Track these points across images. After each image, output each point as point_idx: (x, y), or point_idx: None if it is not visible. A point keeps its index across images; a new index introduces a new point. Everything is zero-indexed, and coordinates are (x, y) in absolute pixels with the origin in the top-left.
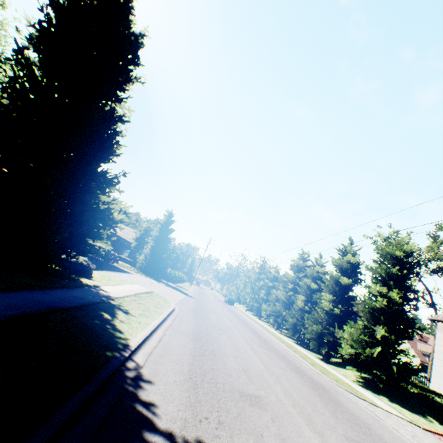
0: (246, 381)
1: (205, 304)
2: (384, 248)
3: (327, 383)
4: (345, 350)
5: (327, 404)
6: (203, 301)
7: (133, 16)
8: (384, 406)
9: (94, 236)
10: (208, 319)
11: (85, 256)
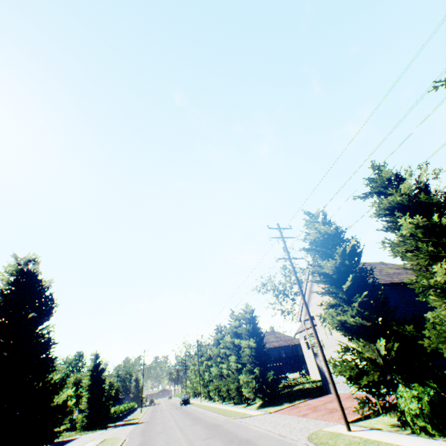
0: (165, 445)
1: (155, 421)
2: (239, 315)
3: (226, 421)
4: (245, 391)
5: (209, 431)
6: (153, 419)
7: (45, 281)
8: (256, 413)
9: (57, 424)
10: (154, 431)
11: (53, 442)
